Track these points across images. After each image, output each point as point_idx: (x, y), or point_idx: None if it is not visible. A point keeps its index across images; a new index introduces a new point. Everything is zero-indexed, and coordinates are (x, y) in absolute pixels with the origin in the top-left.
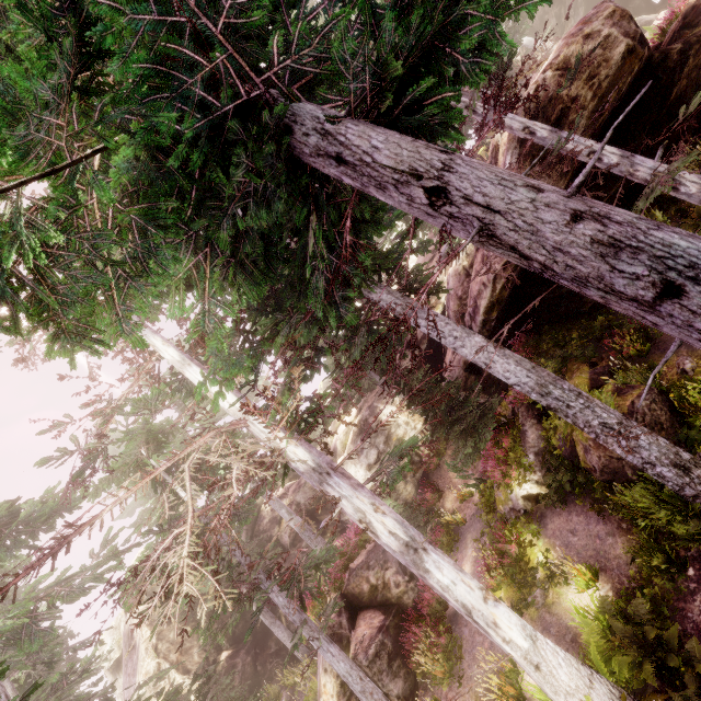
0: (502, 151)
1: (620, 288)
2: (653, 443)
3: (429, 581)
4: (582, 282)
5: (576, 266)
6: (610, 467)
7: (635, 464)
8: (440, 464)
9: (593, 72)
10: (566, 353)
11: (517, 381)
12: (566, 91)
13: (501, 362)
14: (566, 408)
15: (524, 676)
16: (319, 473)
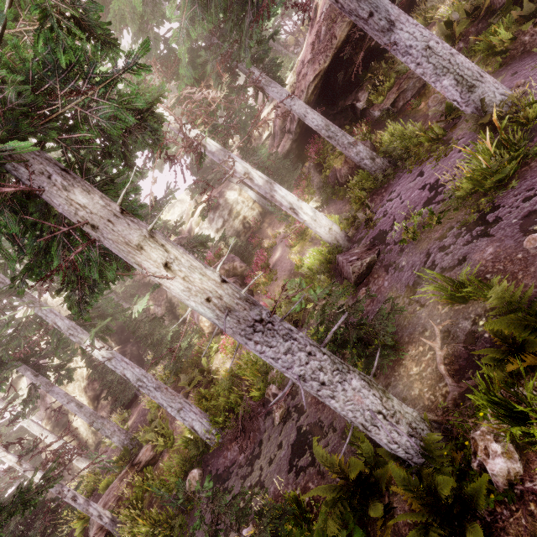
0: (320, 9)
1: (361, 12)
2: (365, 149)
3: (276, 196)
4: (352, 11)
5: (351, 3)
6: (348, 173)
7: (357, 161)
8: (261, 227)
9: None
10: None
11: (317, 124)
12: None
13: (311, 113)
14: (336, 136)
15: (305, 261)
16: (224, 151)
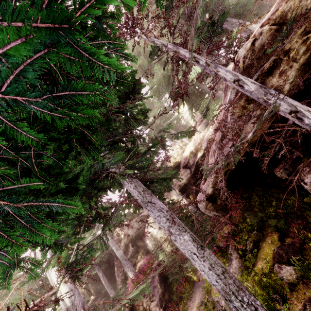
0: None
1: None
2: None
3: None
4: None
5: None
6: None
7: None
8: None
9: (308, 27)
10: (266, 214)
11: (209, 280)
12: (280, 44)
13: (199, 262)
14: None
15: None
16: None
